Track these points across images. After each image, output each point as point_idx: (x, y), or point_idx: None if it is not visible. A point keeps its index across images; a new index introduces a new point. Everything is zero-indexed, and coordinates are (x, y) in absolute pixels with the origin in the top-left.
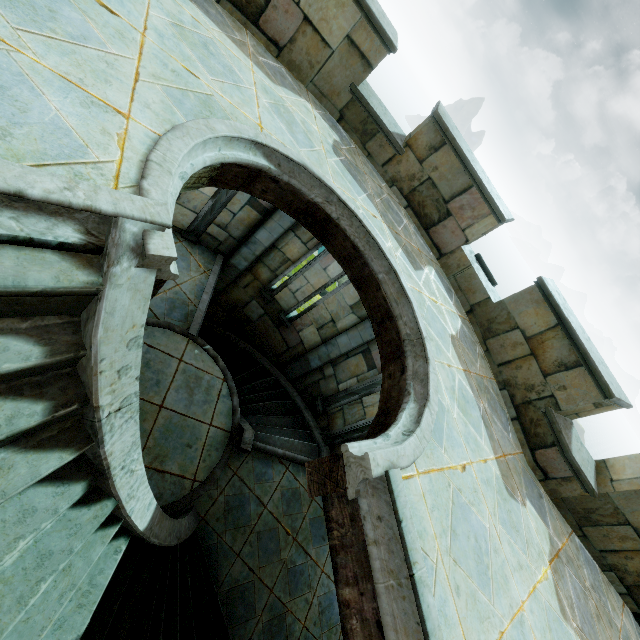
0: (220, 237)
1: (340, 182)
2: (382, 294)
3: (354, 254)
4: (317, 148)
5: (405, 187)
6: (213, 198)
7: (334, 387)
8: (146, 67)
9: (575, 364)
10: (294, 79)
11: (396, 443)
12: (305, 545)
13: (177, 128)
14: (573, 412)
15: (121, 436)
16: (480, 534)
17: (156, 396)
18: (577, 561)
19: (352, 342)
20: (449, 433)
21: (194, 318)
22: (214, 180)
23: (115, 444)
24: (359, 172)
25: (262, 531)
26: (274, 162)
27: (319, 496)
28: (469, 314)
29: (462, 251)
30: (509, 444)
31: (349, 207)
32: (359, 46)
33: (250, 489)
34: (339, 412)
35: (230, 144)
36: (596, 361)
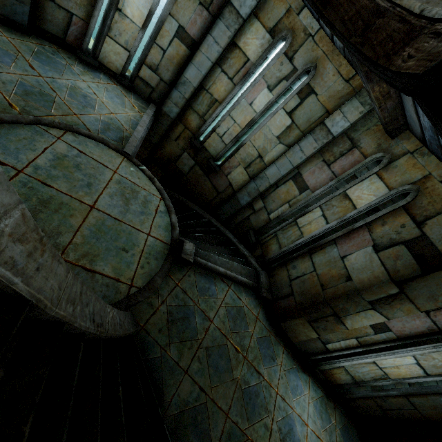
0: (152, 82)
1: None
2: None
3: None
4: None
5: None
6: (143, 28)
7: (265, 218)
8: None
9: None
10: None
11: None
12: (256, 364)
13: None
14: None
15: None
16: None
17: (86, 196)
18: None
19: (281, 170)
20: None
21: (129, 141)
22: None
23: None
24: None
25: (210, 347)
26: None
27: (262, 317)
28: None
29: None
30: None
31: None
32: None
33: (194, 302)
34: (273, 239)
35: None
36: None
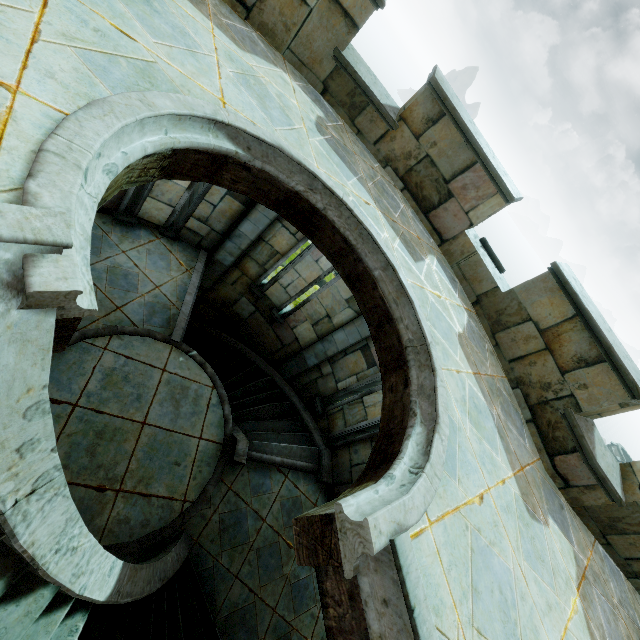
0: (201, 231)
1: (325, 165)
2: (379, 293)
3: (345, 249)
4: (297, 126)
5: (400, 167)
6: (189, 189)
7: (333, 386)
8: (52, 23)
9: (597, 360)
10: (268, 46)
11: (402, 487)
12: None
13: (94, 104)
14: (595, 413)
15: (44, 519)
16: (504, 581)
17: (137, 412)
18: (603, 575)
19: (350, 338)
20: (463, 458)
21: (177, 322)
22: (168, 171)
23: (37, 531)
24: (348, 152)
25: (262, 547)
26: (242, 145)
27: (322, 502)
28: (475, 305)
29: (466, 236)
30: (526, 452)
31: (337, 195)
32: (341, 1)
33: (247, 503)
34: (339, 412)
35: (180, 124)
36: (621, 356)
